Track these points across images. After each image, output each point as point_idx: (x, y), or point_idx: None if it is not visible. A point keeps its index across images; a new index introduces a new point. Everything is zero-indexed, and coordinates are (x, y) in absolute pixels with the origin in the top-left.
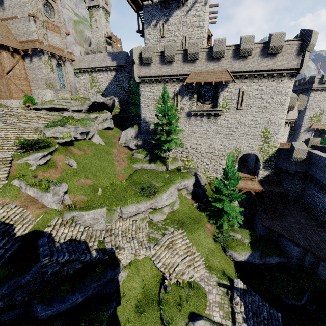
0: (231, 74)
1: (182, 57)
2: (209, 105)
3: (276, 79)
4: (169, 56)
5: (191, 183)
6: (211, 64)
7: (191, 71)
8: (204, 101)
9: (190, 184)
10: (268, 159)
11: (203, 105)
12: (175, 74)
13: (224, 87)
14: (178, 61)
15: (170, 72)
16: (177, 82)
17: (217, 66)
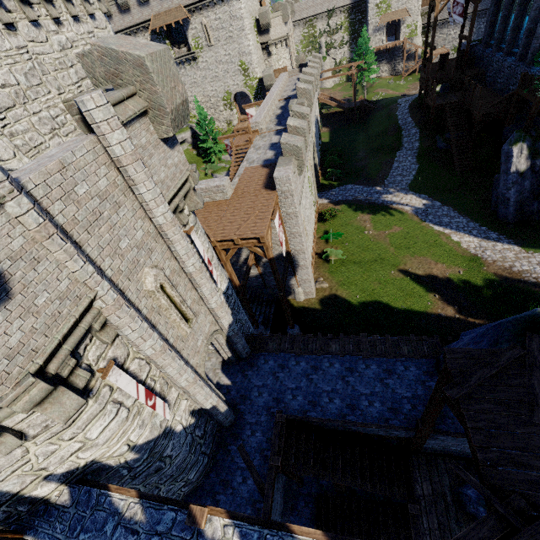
0: (186, 8)
1: (136, 0)
2: (185, 49)
3: (227, 3)
4: (123, 3)
5: (189, 136)
6: (165, 2)
7: (151, 14)
8: (179, 45)
9: (188, 137)
10: (256, 94)
11: (180, 50)
12: (138, 22)
13: (188, 24)
14: (134, 6)
15: (133, 21)
16: (145, 31)
17: (171, 3)
